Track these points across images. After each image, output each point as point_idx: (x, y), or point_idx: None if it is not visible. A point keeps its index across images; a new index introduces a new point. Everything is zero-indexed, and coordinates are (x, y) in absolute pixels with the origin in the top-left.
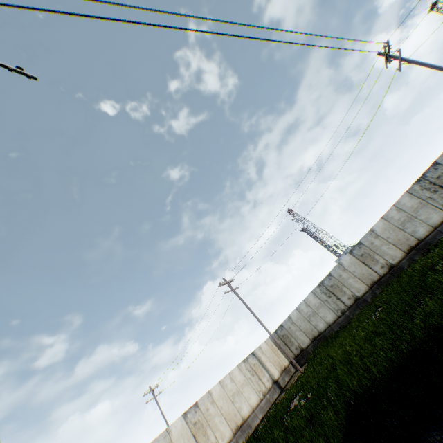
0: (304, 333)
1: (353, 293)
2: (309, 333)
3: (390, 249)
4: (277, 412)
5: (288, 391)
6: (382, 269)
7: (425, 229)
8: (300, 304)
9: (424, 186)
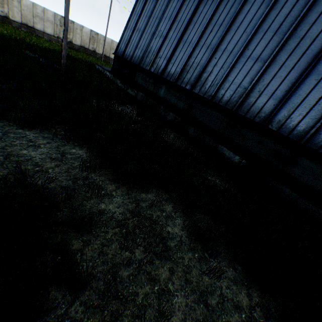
0: None
1: None
2: None
3: (18, 14)
4: None
5: None
6: (2, 13)
7: (42, 29)
8: None
9: (62, 22)
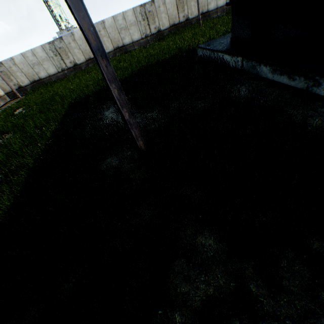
0: (26, 76)
1: (75, 60)
2: (30, 77)
3: (108, 42)
4: (1, 116)
5: (10, 107)
6: None
7: (129, 41)
8: (27, 52)
9: (142, 13)
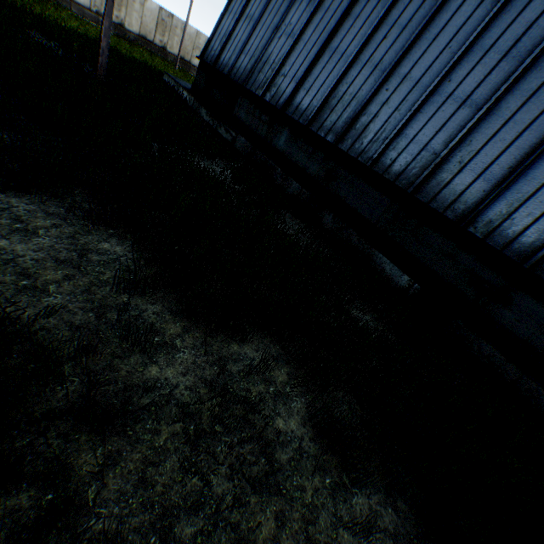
0: None
1: None
2: None
3: None
4: None
5: None
6: None
7: None
8: None
9: None
